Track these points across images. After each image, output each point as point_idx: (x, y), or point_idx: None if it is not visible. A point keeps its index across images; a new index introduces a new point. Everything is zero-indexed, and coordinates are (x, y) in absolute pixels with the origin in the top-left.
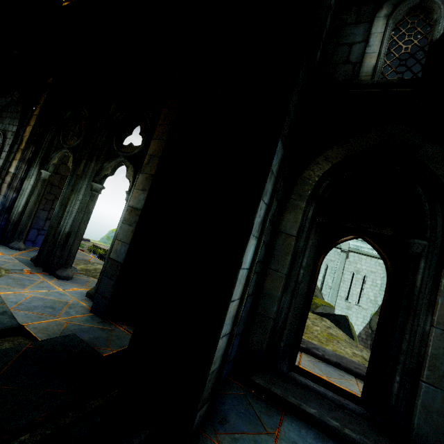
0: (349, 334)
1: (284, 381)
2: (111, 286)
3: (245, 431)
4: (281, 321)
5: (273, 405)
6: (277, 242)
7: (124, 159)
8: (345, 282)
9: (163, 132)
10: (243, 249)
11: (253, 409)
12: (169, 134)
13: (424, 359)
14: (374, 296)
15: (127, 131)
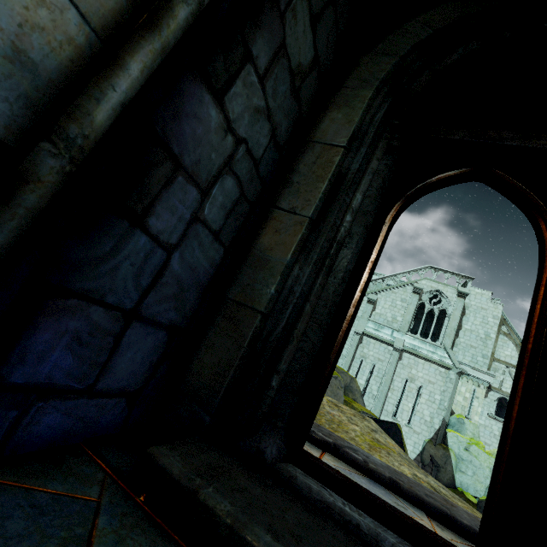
0: None
1: (259, 482)
2: None
3: None
4: (282, 324)
5: None
6: (302, 159)
7: None
8: (395, 392)
9: None
10: None
11: None
12: None
13: None
14: (430, 416)
15: None
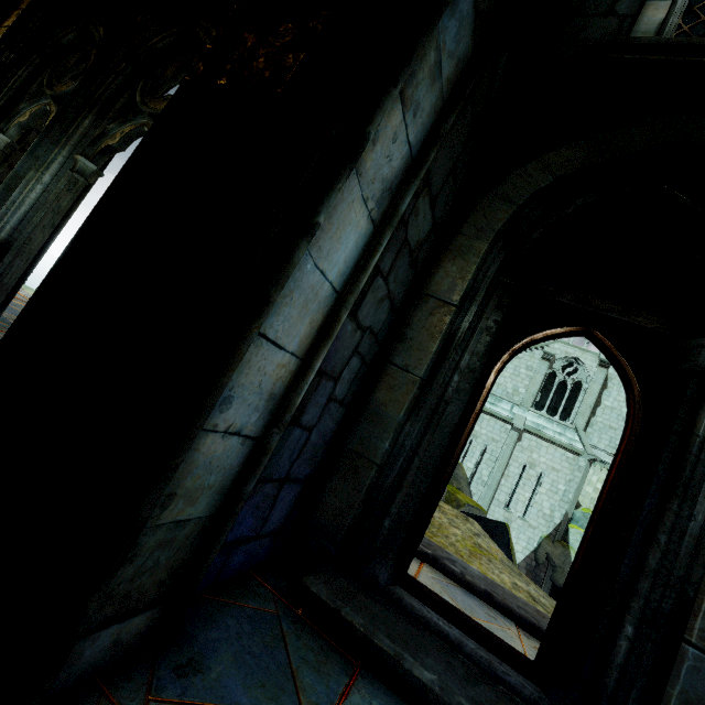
0: (507, 557)
1: (376, 602)
2: None
3: (243, 704)
4: (394, 474)
5: (339, 649)
6: (416, 313)
7: (150, 120)
8: (510, 479)
9: None
10: (327, 189)
11: (286, 651)
12: None
13: (699, 592)
14: (550, 509)
15: (170, 74)
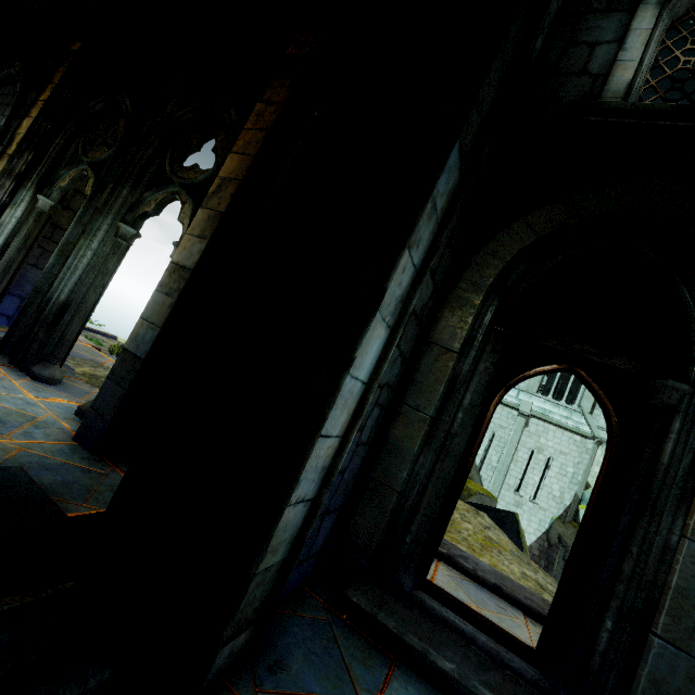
0: (518, 544)
1: (404, 606)
2: (117, 397)
3: (317, 692)
4: (412, 498)
5: (378, 647)
6: (423, 359)
7: (180, 189)
8: (519, 464)
9: (251, 141)
10: (360, 334)
11: (339, 650)
12: (261, 145)
13: (663, 594)
14: (560, 491)
15: (193, 144)
